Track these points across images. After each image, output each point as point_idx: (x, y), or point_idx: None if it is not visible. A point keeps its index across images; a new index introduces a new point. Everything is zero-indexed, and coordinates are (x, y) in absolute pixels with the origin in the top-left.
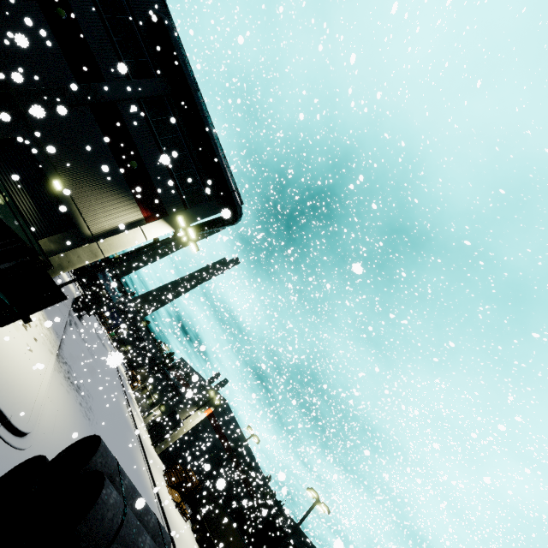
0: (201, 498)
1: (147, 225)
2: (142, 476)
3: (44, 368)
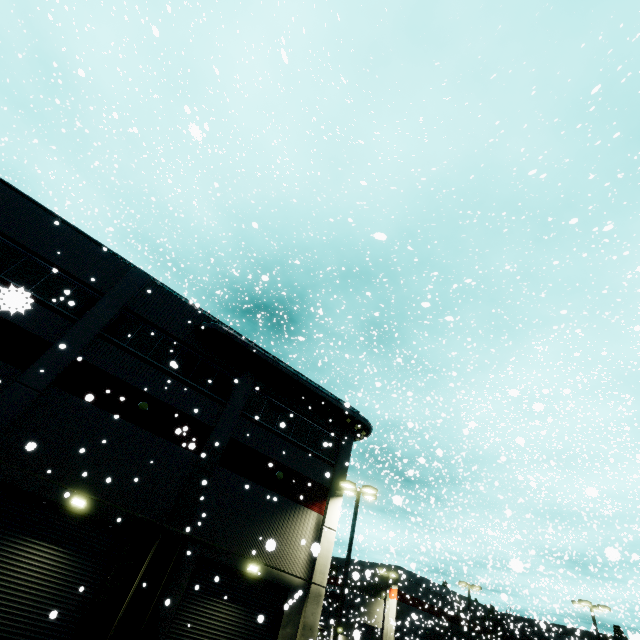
0: None
1: (327, 518)
2: None
3: None
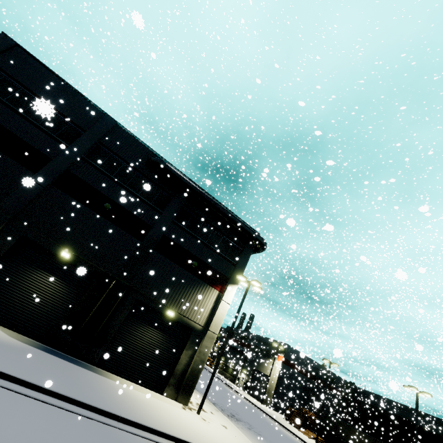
0: (315, 420)
1: (224, 295)
2: (294, 440)
3: (236, 431)
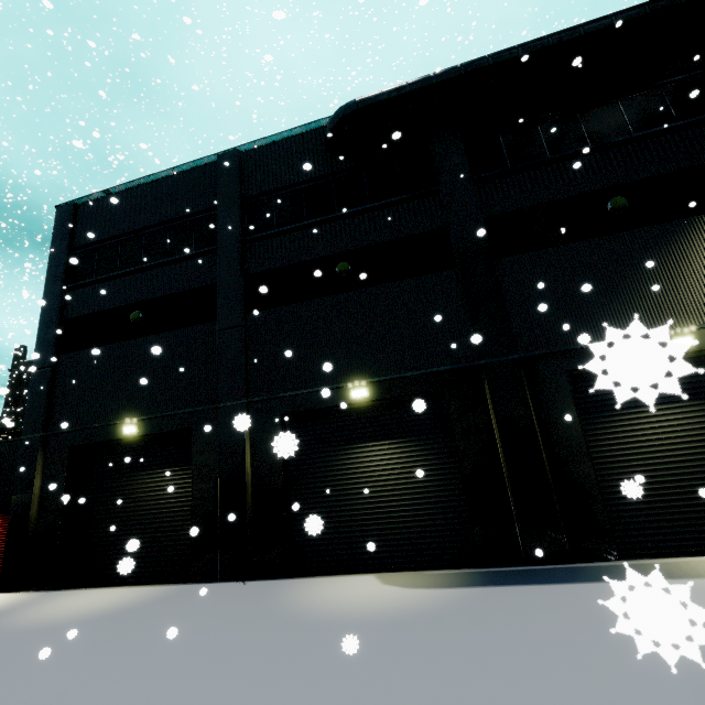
0: None
1: None
2: None
3: None
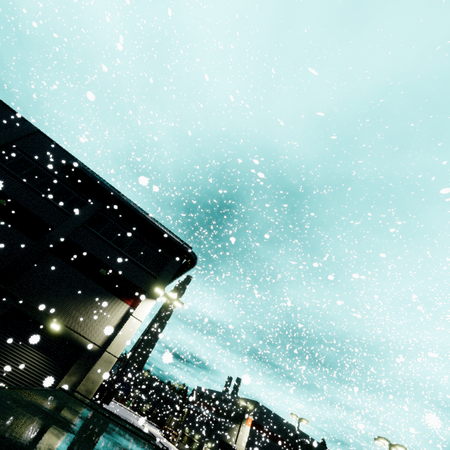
0: None
1: (136, 310)
2: None
3: None
